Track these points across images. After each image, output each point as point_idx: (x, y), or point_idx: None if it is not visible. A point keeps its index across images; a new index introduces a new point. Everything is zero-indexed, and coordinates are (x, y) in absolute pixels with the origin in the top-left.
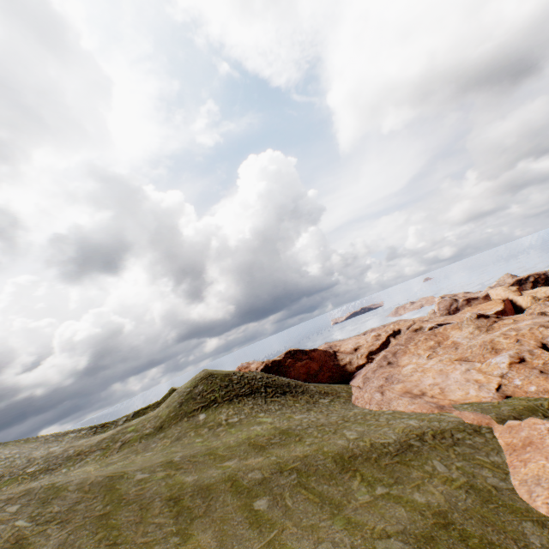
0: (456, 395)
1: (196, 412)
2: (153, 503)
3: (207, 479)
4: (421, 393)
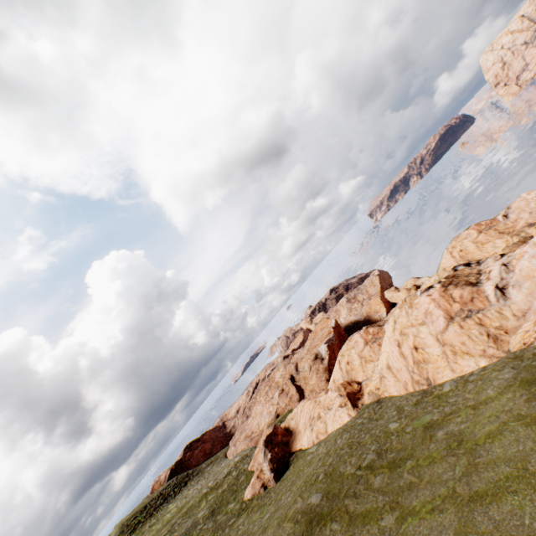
0: (262, 425)
1: None
2: None
3: None
4: (252, 433)
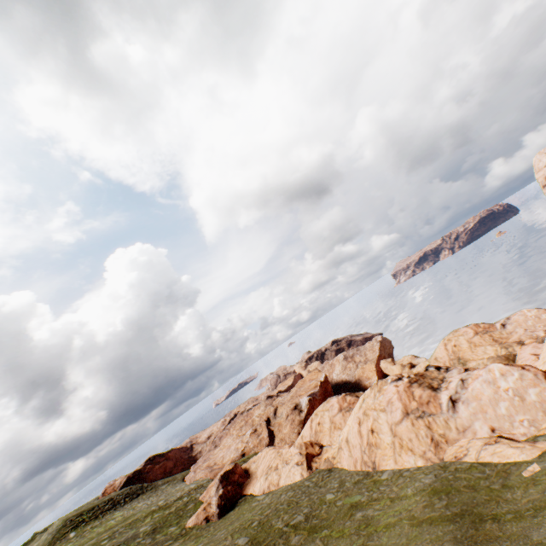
0: (226, 459)
1: (68, 533)
2: None
3: None
4: (214, 464)
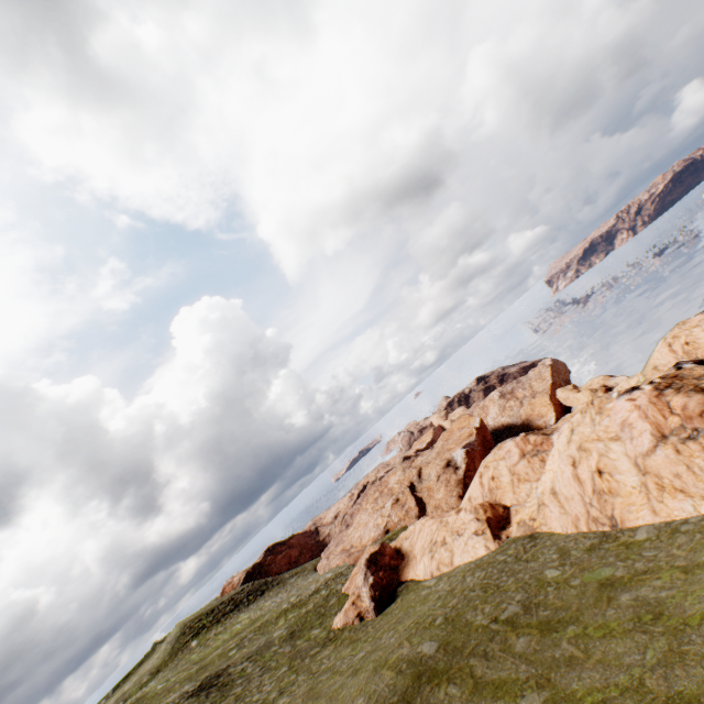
0: (366, 540)
1: (189, 642)
2: (175, 685)
3: (204, 662)
4: (351, 546)
